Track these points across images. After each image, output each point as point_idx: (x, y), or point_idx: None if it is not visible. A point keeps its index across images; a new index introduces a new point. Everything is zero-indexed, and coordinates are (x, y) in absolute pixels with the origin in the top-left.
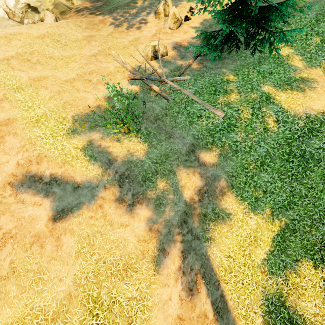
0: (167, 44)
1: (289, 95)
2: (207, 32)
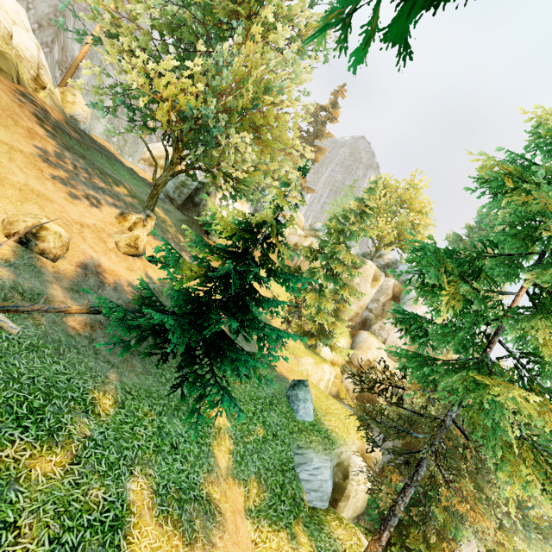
0: (80, 251)
1: (163, 541)
2: (154, 297)
